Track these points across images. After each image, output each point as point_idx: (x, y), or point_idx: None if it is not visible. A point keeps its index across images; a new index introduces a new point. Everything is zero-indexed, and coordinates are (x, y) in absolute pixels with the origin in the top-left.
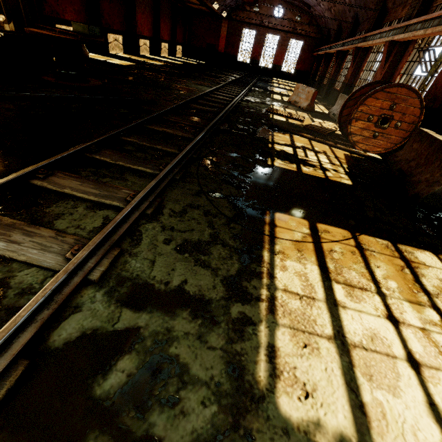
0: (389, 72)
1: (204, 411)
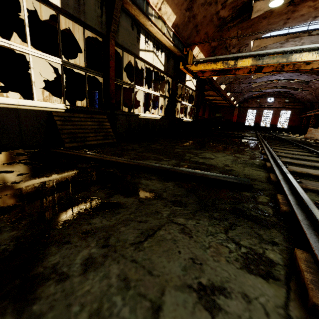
0: None
1: None
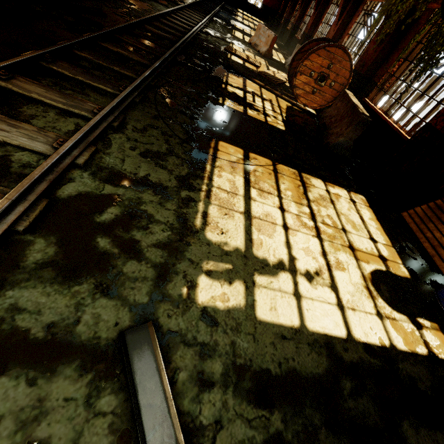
0: (340, 30)
1: (164, 233)
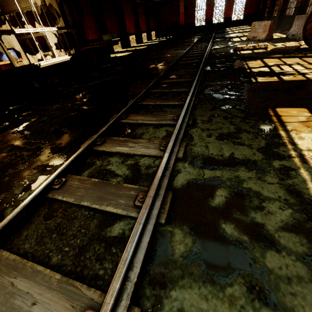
0: None
1: (284, 212)
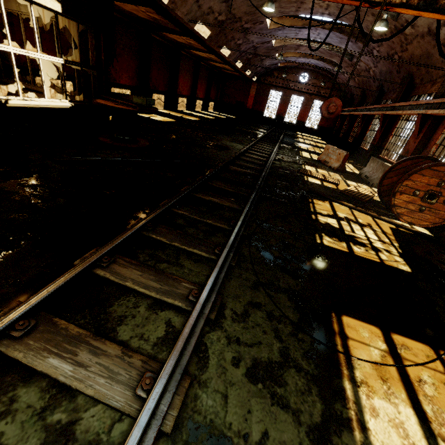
0: (423, 141)
1: None
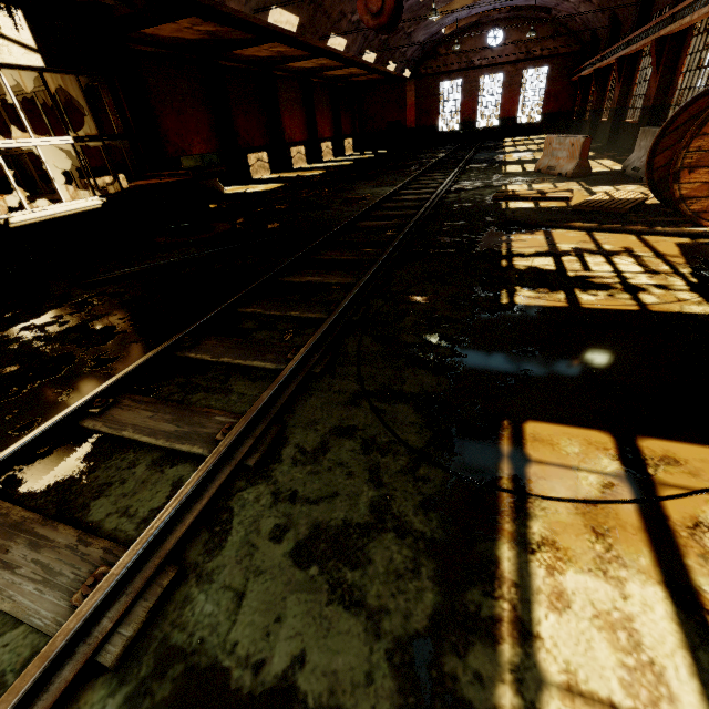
0: None
1: None
